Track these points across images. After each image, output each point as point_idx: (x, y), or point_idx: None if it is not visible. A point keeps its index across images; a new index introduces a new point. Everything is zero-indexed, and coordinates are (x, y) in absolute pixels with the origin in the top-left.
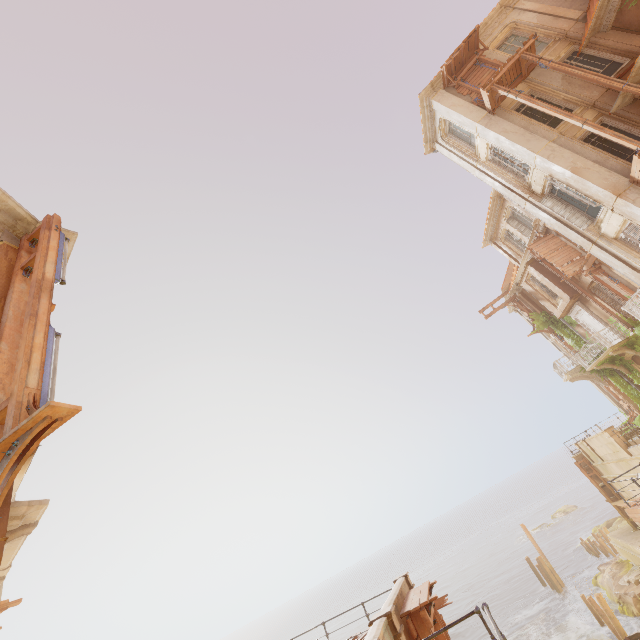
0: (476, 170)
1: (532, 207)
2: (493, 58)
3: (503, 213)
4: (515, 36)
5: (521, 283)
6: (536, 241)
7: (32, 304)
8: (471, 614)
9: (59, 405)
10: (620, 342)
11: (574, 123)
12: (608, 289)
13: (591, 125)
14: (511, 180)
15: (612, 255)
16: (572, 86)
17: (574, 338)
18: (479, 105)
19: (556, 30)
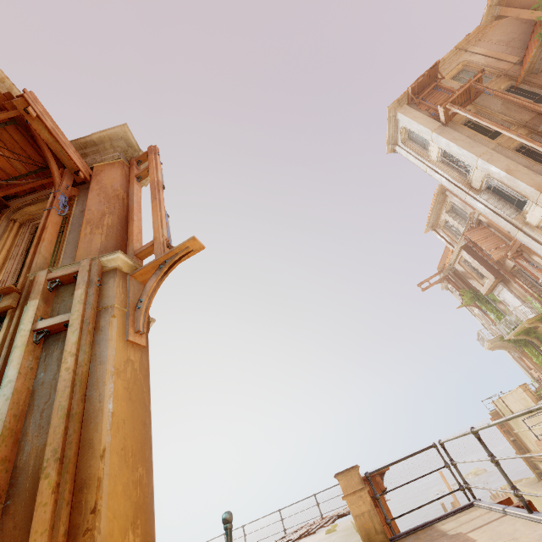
0: (427, 168)
1: (471, 199)
2: (448, 85)
3: (444, 206)
4: (466, 71)
5: (454, 264)
6: (470, 229)
7: (156, 193)
8: (430, 447)
9: (197, 240)
10: (535, 316)
11: (510, 136)
12: (527, 272)
13: (523, 138)
14: (455, 177)
15: (534, 239)
16: (509, 110)
17: (496, 313)
18: (435, 118)
19: (498, 69)
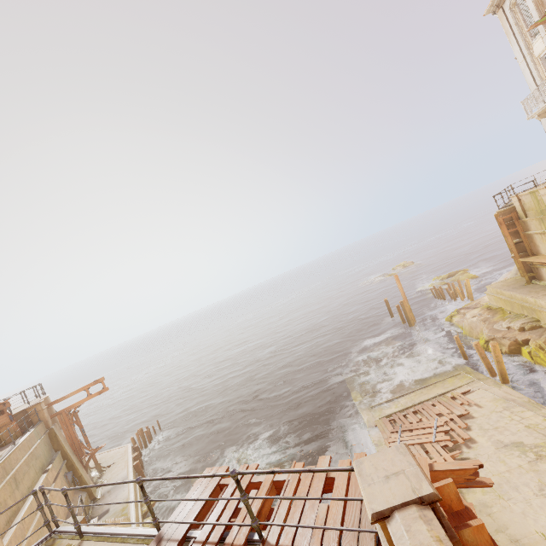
0: None
1: None
2: None
3: None
4: None
5: None
6: None
7: None
8: None
9: None
10: None
11: None
12: None
13: None
14: None
15: None
16: None
17: None
18: None
19: None
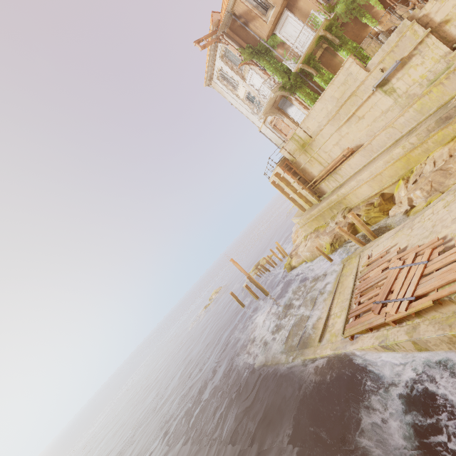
0: None
1: None
2: None
3: None
4: None
5: (235, 4)
6: None
7: None
8: None
9: None
10: (328, 19)
11: None
12: None
13: None
14: None
15: None
16: None
17: (273, 64)
18: None
19: None
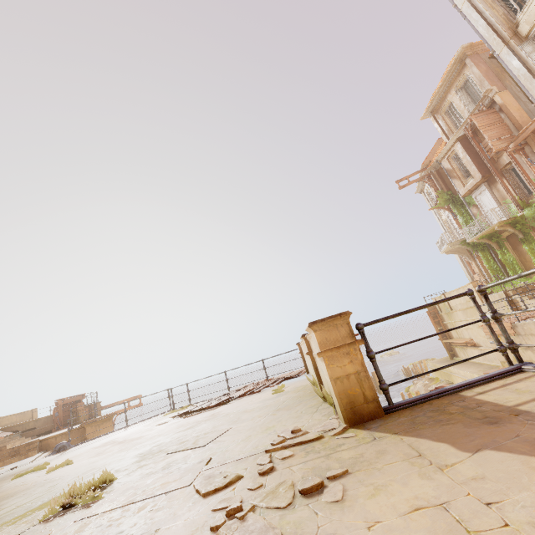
0: (465, 2)
1: (508, 53)
2: None
3: (456, 82)
4: None
5: (442, 160)
6: (479, 112)
7: None
8: (463, 295)
9: None
10: (508, 219)
11: None
12: (520, 170)
13: None
14: (500, 17)
15: None
16: None
17: (466, 217)
18: None
19: None
